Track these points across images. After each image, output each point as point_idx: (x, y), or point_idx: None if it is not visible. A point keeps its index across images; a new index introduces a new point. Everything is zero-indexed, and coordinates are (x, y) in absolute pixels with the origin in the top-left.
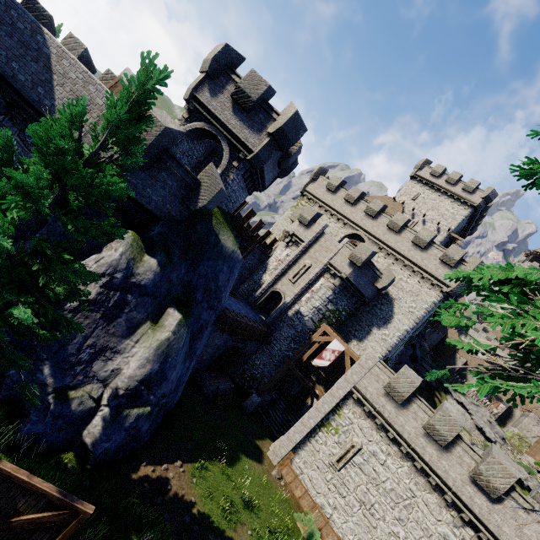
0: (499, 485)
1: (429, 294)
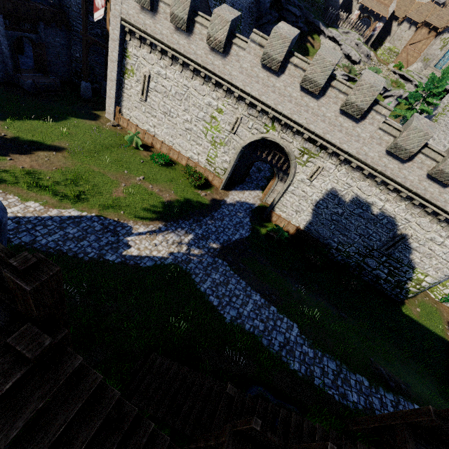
0: (221, 37)
1: None
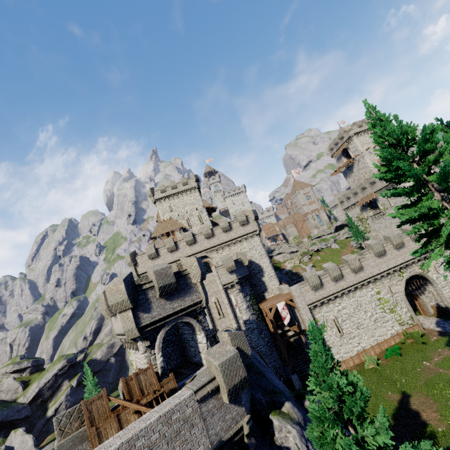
0: (358, 265)
1: (256, 241)
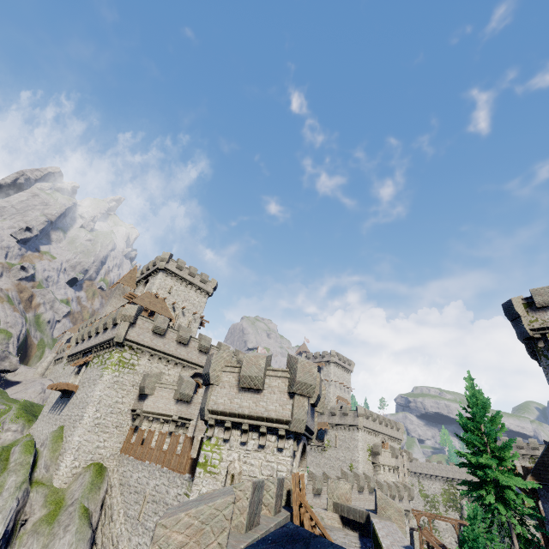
0: None
1: None
